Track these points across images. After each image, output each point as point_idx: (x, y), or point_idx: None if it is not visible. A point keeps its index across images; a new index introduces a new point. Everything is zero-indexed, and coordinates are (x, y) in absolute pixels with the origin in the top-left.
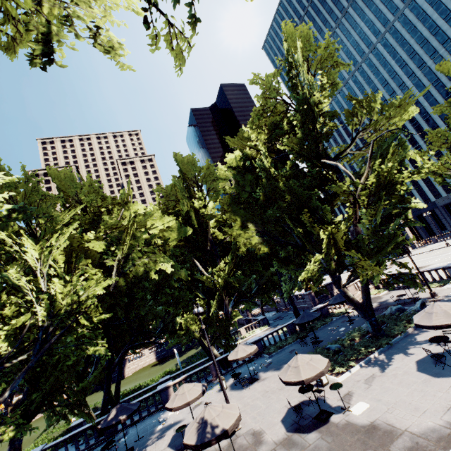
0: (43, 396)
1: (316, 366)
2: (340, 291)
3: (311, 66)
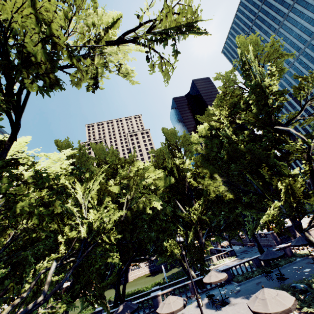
0: (81, 286)
1: (282, 302)
2: (302, 235)
3: (260, 60)
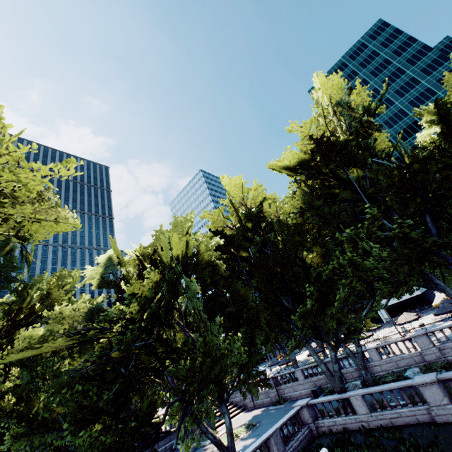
0: None
1: None
2: None
3: None
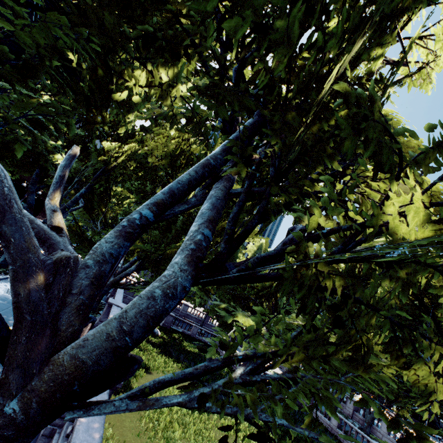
0: None
1: None
2: None
3: None
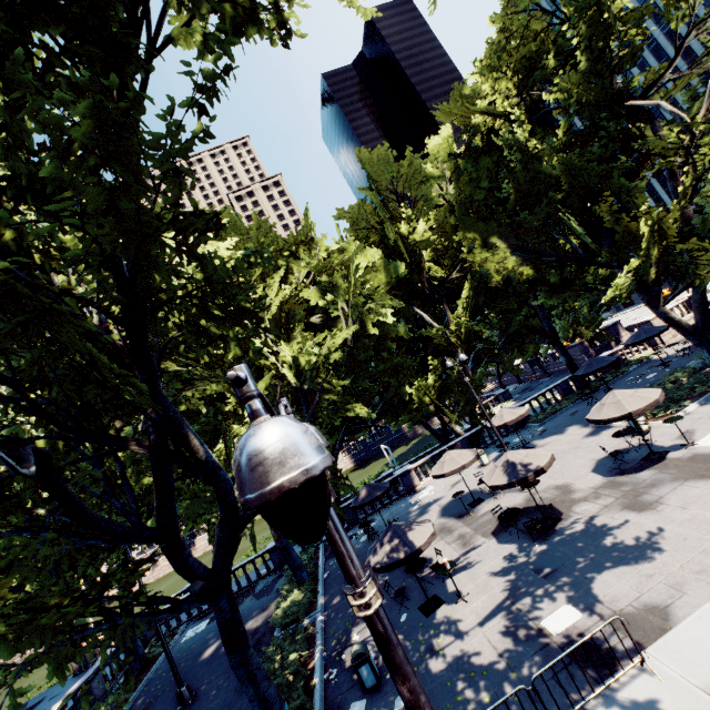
0: None
1: (645, 397)
2: (658, 313)
3: None
